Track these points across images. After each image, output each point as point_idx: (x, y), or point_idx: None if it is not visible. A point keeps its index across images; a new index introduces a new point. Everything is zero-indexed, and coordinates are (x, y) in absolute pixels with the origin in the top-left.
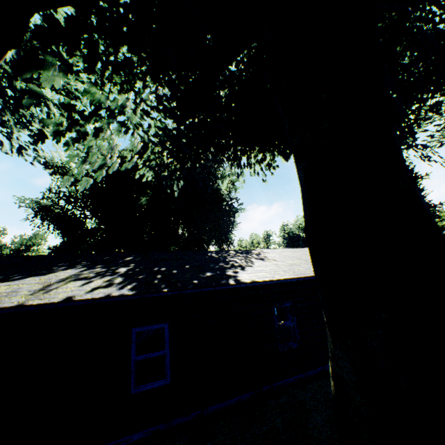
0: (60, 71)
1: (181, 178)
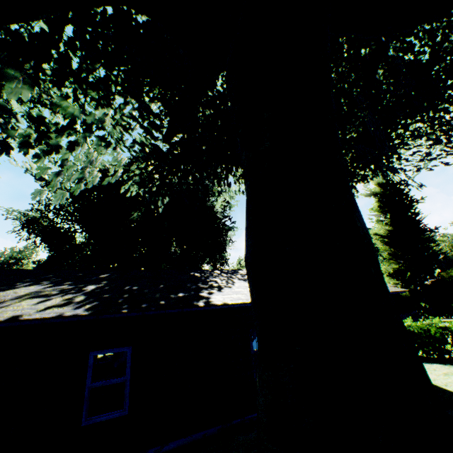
0: (25, 84)
1: (166, 194)
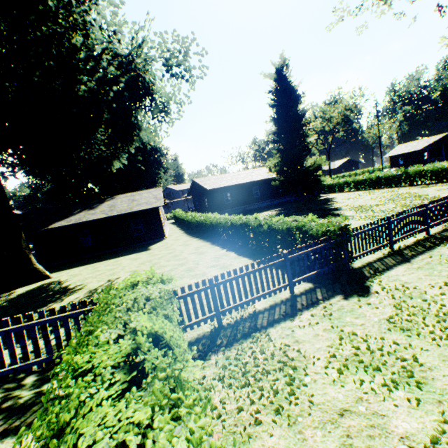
0: None
1: None
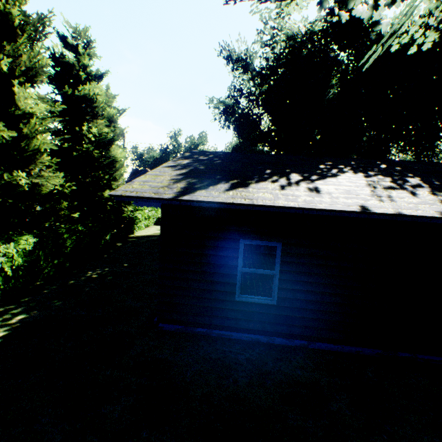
0: None
1: None
